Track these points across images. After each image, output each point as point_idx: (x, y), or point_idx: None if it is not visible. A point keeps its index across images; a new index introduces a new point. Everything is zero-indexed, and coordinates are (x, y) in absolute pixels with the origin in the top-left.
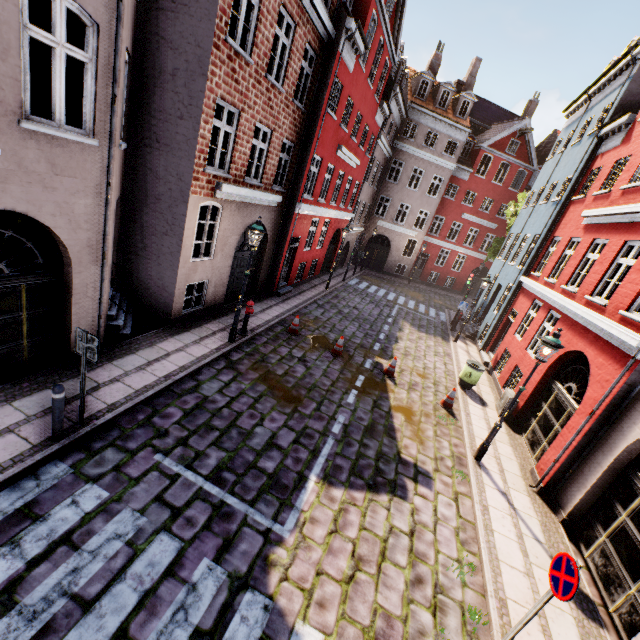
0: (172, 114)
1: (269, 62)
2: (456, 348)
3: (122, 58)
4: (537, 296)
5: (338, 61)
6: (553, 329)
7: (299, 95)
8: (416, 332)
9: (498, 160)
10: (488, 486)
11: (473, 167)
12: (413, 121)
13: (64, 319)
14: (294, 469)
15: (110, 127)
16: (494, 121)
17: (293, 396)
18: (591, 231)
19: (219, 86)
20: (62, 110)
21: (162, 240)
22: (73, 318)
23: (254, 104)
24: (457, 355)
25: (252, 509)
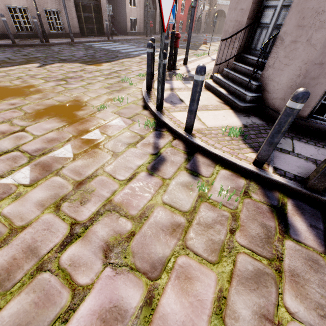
0: None
1: None
2: None
3: None
4: None
5: None
6: None
7: None
8: None
9: None
10: None
11: None
12: None
13: (101, 21)
14: None
15: None
16: None
17: None
18: None
19: None
20: None
21: None
22: (103, 19)
23: None
24: None
25: None
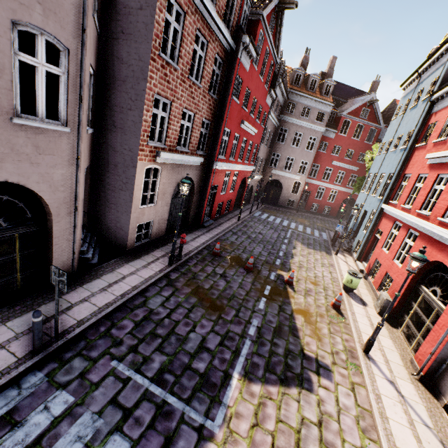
0: (124, 107)
1: (191, 69)
2: (337, 260)
3: (86, 71)
4: (397, 219)
5: (238, 64)
6: (414, 244)
7: (212, 88)
8: (306, 249)
9: (355, 123)
10: (378, 376)
11: (337, 129)
12: (292, 101)
13: (47, 256)
14: (220, 368)
15: (78, 118)
16: (349, 97)
17: (217, 305)
18: (435, 169)
19: (156, 86)
20: (43, 109)
21: (119, 194)
22: (54, 255)
23: (181, 96)
24: (339, 265)
25: (188, 407)
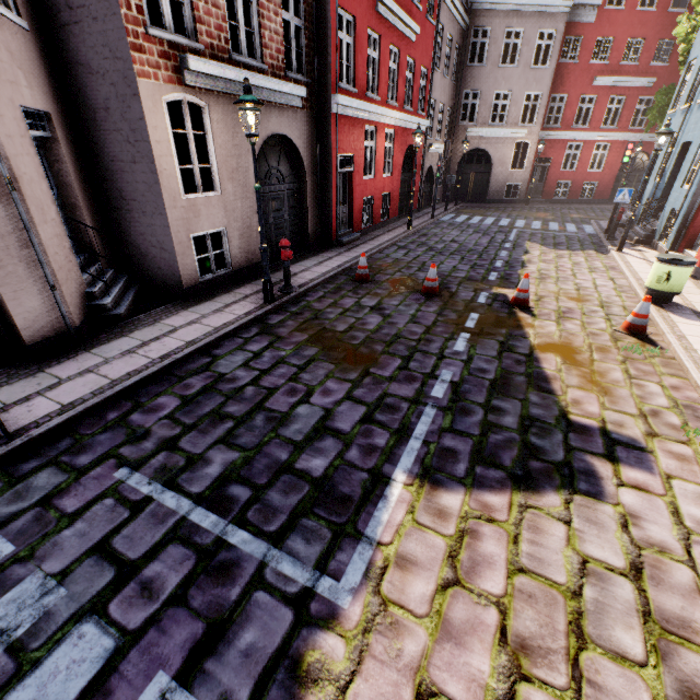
0: None
1: None
2: (624, 258)
3: None
4: None
5: None
6: None
7: None
8: (552, 251)
9: None
10: None
11: None
12: None
13: None
14: (363, 466)
15: None
16: None
17: (362, 355)
18: None
19: None
20: None
21: (134, 174)
22: (3, 292)
23: None
24: (629, 265)
25: (276, 551)
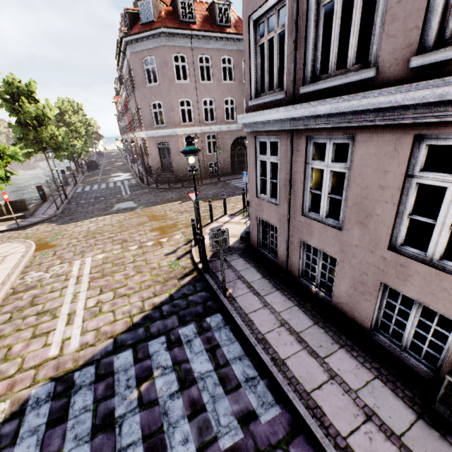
0: None
1: None
2: None
3: None
4: None
5: None
6: None
7: None
8: None
9: None
10: None
11: None
12: None
13: None
14: None
15: None
16: None
17: None
18: None
19: None
20: None
21: None
22: None
23: None
24: None
25: None
